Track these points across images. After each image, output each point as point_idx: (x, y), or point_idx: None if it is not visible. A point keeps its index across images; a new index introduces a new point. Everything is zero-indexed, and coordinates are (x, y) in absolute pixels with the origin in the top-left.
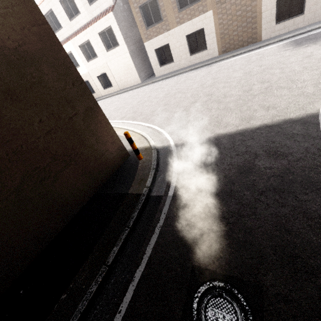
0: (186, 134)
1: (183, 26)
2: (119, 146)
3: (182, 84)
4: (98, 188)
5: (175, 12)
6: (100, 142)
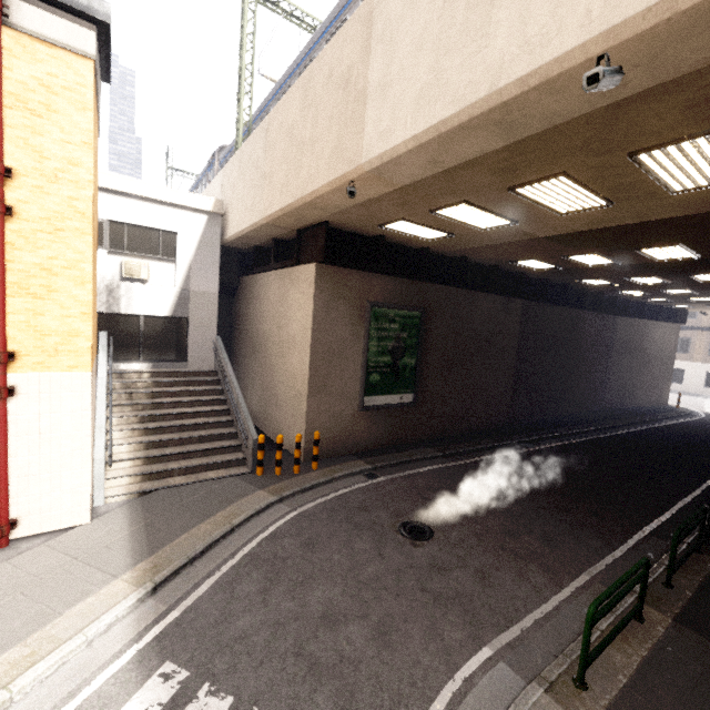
0: (706, 412)
1: (708, 365)
2: (667, 398)
3: (693, 400)
4: (655, 405)
5: (703, 354)
6: (664, 390)
